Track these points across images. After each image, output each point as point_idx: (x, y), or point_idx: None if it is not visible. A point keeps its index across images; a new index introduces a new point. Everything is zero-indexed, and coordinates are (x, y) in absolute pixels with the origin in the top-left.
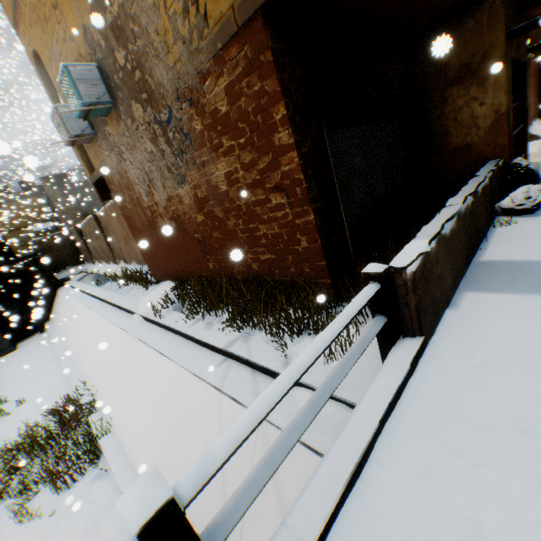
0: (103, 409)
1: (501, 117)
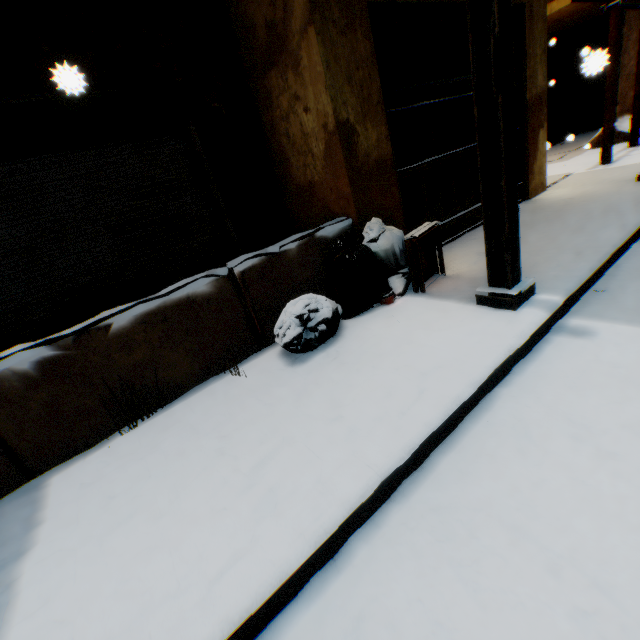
0: None
1: (333, 138)
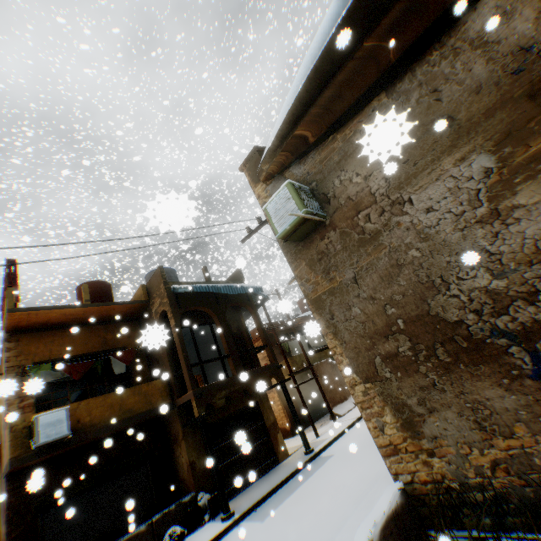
0: None
1: (189, 465)
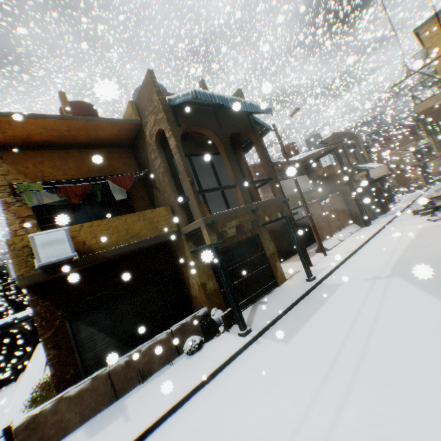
0: None
1: (200, 287)
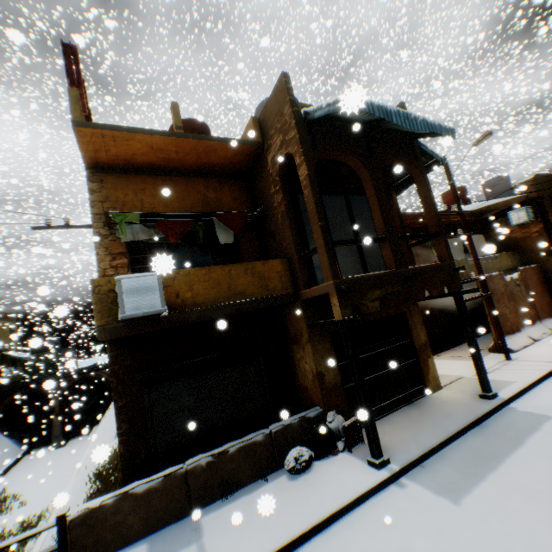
0: (40, 536)
1: (315, 376)
